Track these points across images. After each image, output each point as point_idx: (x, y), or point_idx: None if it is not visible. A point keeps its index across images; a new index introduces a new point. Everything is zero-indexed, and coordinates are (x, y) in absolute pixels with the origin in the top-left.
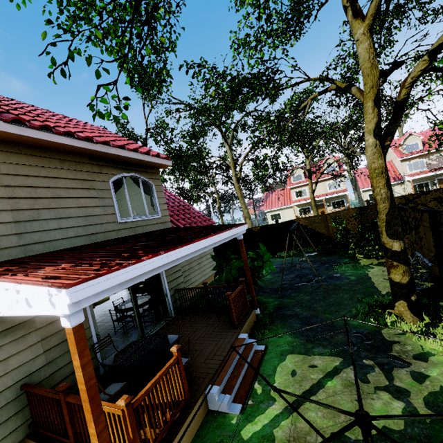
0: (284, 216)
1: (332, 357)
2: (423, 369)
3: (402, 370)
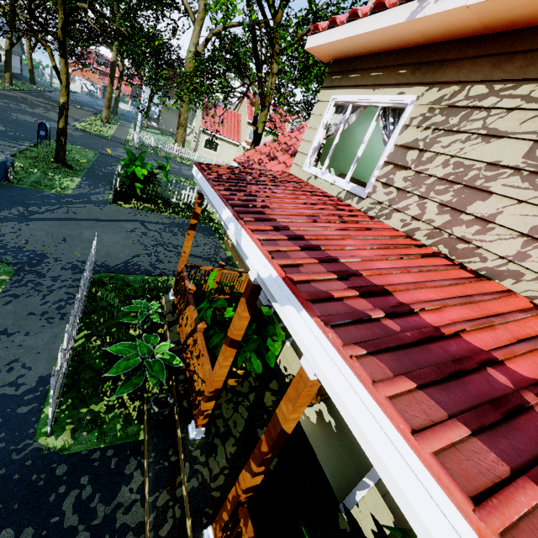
0: (222, 150)
1: None
2: None
3: None
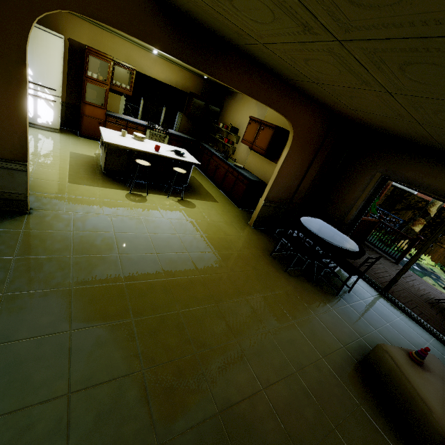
0: None
1: (426, 277)
2: (442, 277)
3: (442, 279)
